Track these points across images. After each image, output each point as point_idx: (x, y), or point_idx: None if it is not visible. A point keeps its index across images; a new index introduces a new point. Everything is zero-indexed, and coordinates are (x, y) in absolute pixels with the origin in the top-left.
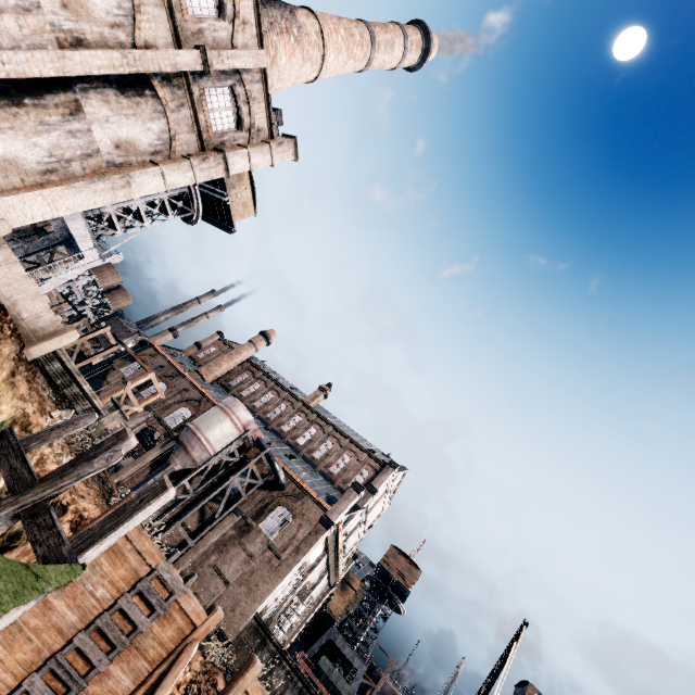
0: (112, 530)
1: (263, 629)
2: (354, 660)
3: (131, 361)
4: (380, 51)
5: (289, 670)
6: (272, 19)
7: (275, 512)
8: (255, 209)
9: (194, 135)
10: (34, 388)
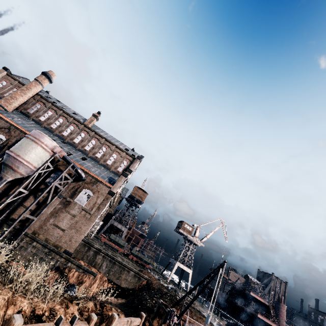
0: None
1: (88, 244)
2: (122, 228)
3: None
4: None
5: (103, 255)
6: None
7: (82, 192)
8: None
9: None
10: None
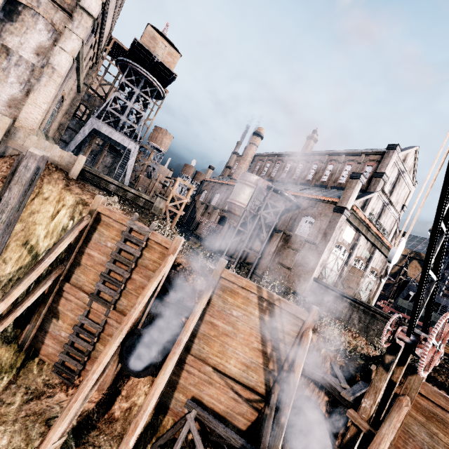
0: (11, 181)
1: (322, 284)
2: (440, 301)
3: (201, 193)
4: None
5: (350, 302)
6: None
7: (301, 221)
8: (177, 51)
9: (60, 11)
10: (86, 190)
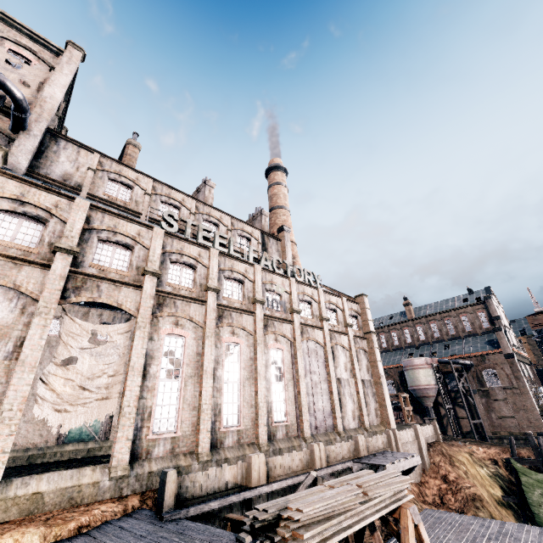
0: None
1: None
2: None
3: None
4: (287, 204)
5: None
6: None
7: (484, 375)
8: None
9: (362, 340)
10: (451, 444)
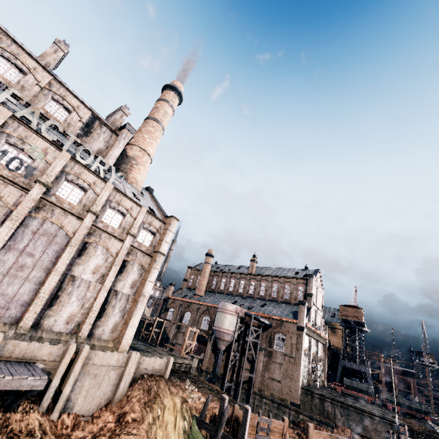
0: (245, 431)
1: (308, 391)
2: (361, 368)
3: (167, 311)
4: (163, 121)
5: (330, 401)
6: (124, 170)
7: (276, 338)
8: None
9: (146, 256)
10: (175, 385)
